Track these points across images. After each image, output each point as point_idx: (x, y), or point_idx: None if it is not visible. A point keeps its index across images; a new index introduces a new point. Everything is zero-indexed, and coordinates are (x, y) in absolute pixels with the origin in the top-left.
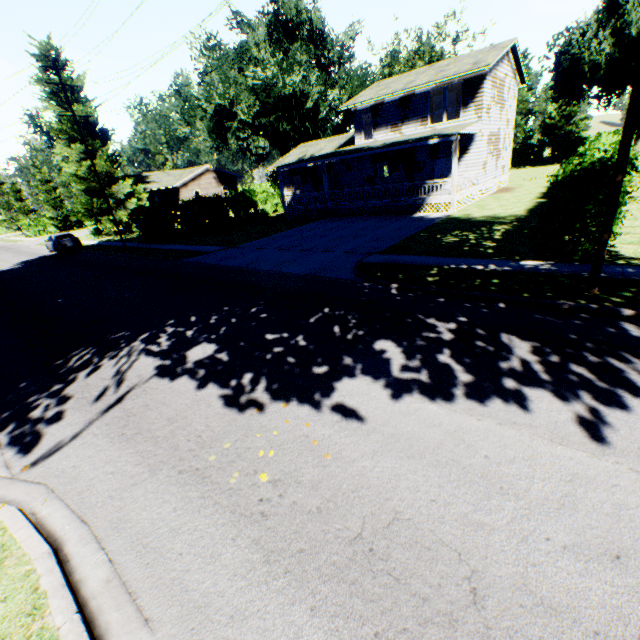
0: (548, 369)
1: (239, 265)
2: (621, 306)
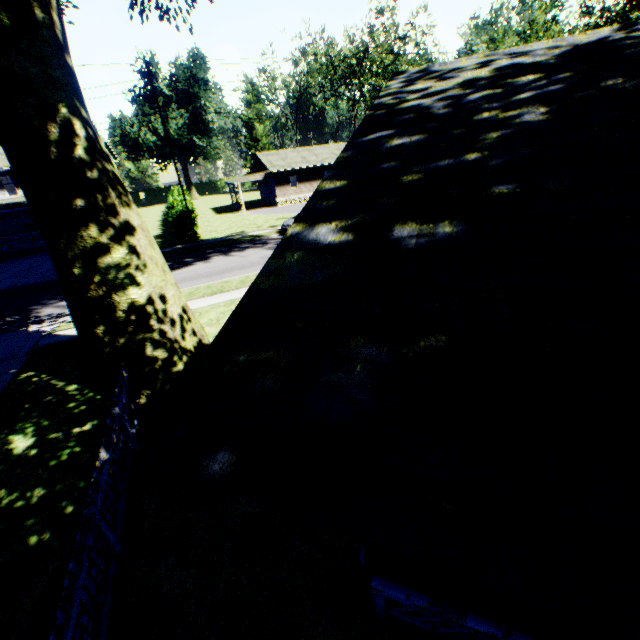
0: (197, 260)
1: (6, 287)
2: (207, 248)
